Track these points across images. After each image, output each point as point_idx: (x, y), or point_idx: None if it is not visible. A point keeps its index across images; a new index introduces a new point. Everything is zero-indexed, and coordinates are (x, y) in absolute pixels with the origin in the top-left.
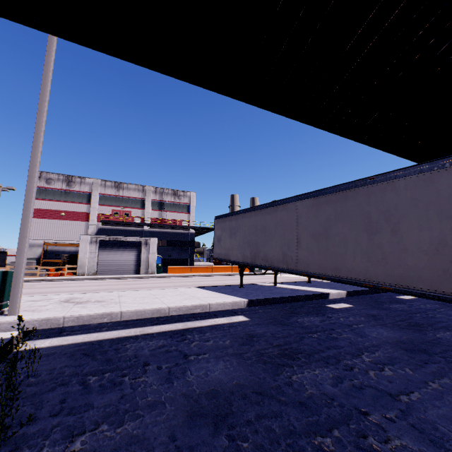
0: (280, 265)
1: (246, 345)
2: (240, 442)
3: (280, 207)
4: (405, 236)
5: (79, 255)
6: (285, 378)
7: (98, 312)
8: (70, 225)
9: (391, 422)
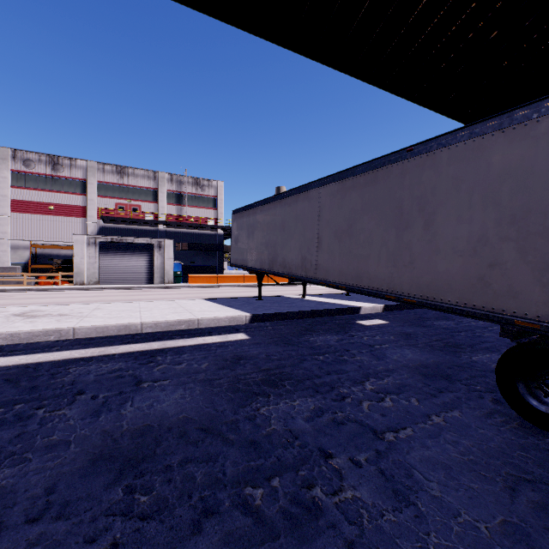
0: (298, 272)
1: (225, 369)
2: (139, 495)
3: (301, 196)
4: (439, 231)
5: (74, 260)
6: (251, 410)
7: (41, 328)
8: (62, 222)
9: (356, 468)
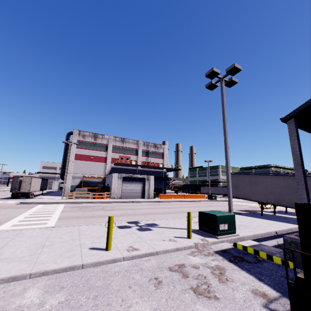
0: None
1: None
2: None
3: None
4: None
5: (112, 185)
6: None
7: (264, 232)
8: (95, 165)
9: None
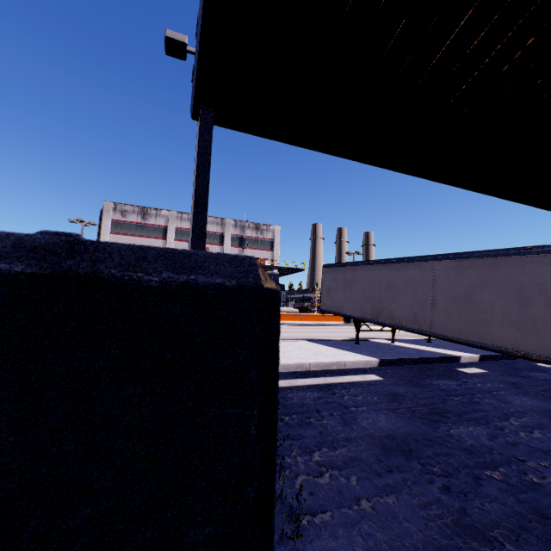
0: (409, 325)
1: (394, 402)
2: (430, 467)
3: (411, 265)
4: None
5: None
6: (444, 431)
7: None
8: None
9: (545, 468)
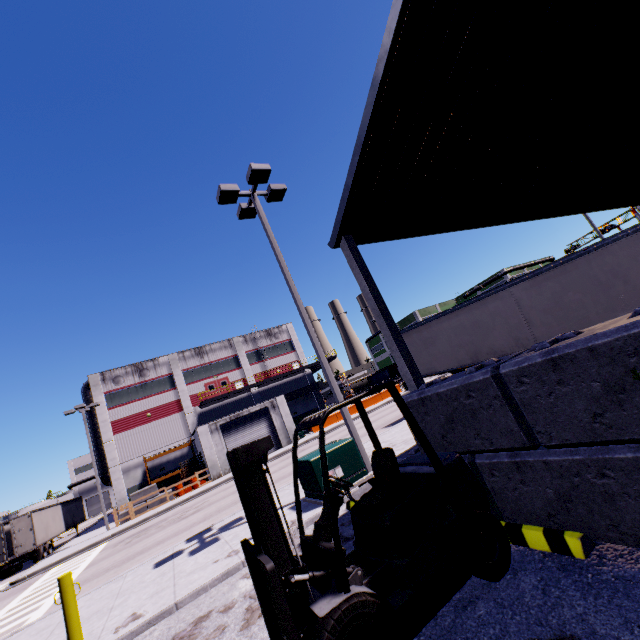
0: (514, 350)
1: None
2: None
3: (489, 299)
4: (636, 283)
5: (205, 453)
6: None
7: None
8: (162, 425)
9: None
